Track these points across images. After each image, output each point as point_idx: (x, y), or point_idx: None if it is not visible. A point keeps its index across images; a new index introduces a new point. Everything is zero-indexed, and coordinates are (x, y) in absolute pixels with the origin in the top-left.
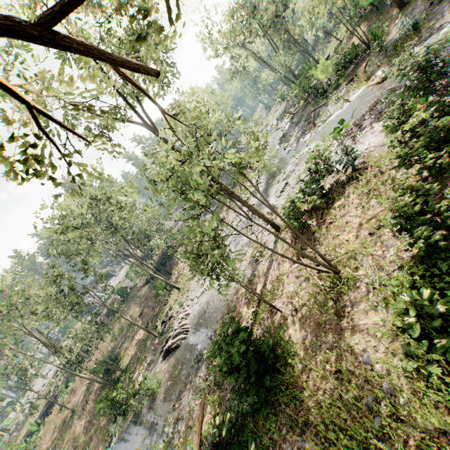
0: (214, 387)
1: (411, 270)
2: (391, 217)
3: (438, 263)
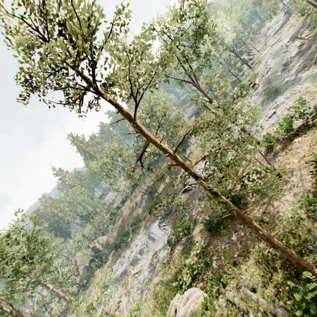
0: (210, 208)
1: (311, 184)
2: (312, 160)
3: None
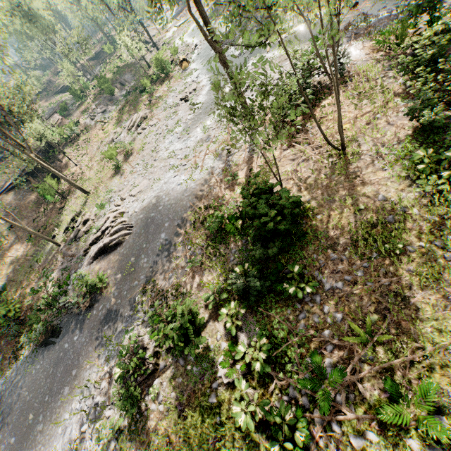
0: (211, 256)
1: (413, 141)
2: (410, 101)
3: (431, 136)
